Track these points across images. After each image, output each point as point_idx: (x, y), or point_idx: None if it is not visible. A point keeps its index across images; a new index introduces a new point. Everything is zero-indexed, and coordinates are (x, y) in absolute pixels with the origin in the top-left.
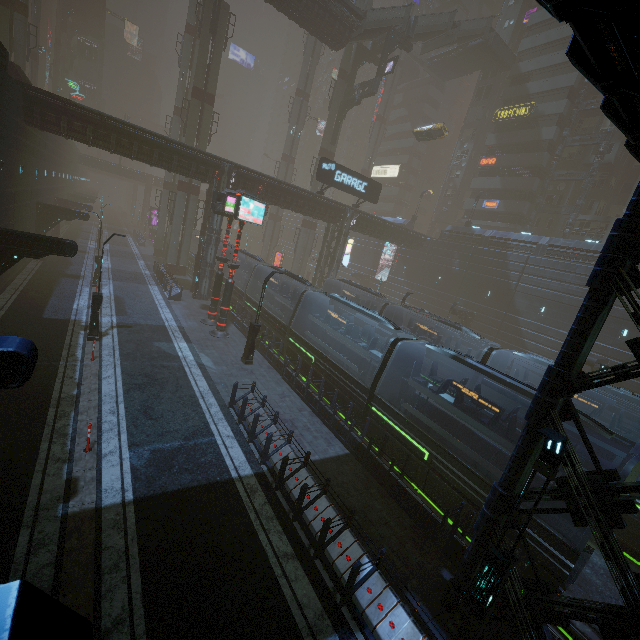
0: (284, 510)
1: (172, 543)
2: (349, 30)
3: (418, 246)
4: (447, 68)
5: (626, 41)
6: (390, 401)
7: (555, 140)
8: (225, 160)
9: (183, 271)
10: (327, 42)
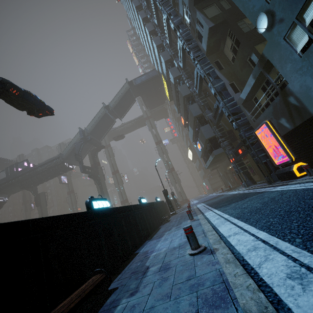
0: None
1: None
2: (63, 162)
3: None
4: (153, 102)
5: None
6: None
7: (179, 74)
8: None
9: None
10: (66, 171)
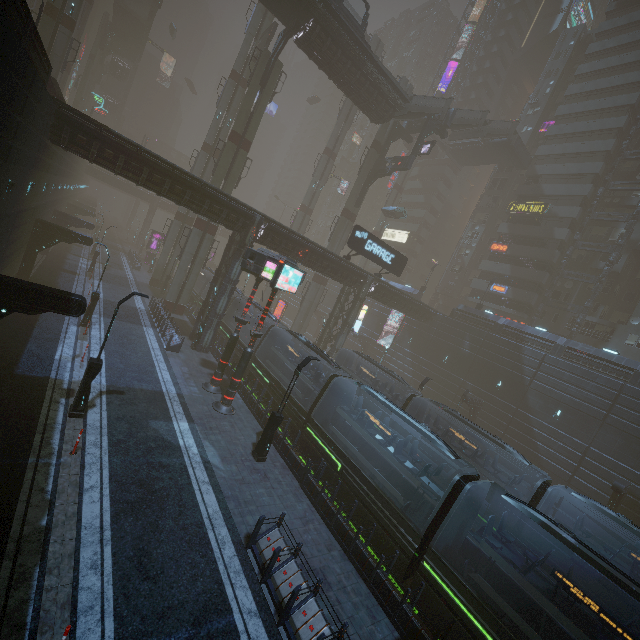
0: None
1: None
2: (393, 109)
3: (428, 320)
4: (467, 156)
5: None
6: (442, 551)
7: (566, 241)
8: (258, 212)
9: (181, 310)
10: (370, 115)
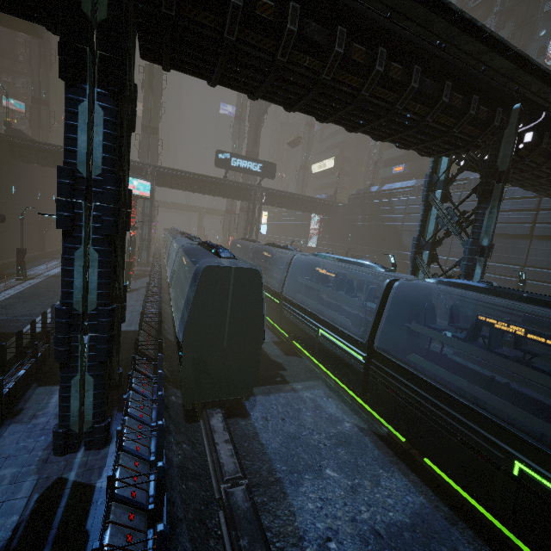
0: None
1: None
2: None
3: (332, 212)
4: None
5: None
6: None
7: None
8: (146, 164)
9: None
10: None
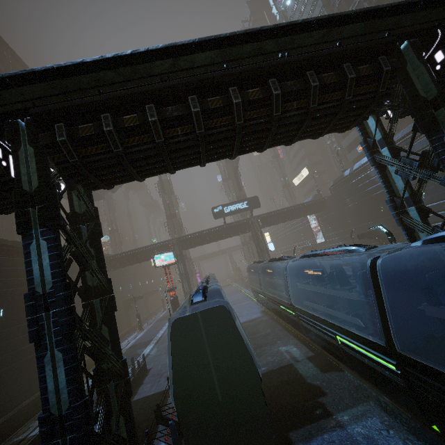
0: None
1: None
2: None
3: (322, 207)
4: None
5: None
6: None
7: None
8: (171, 239)
9: None
10: None
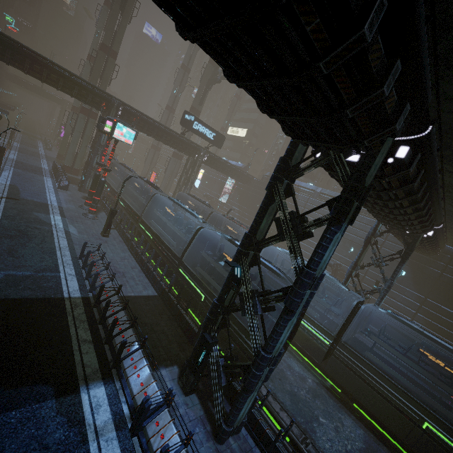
0: (95, 318)
1: (1, 325)
2: None
3: (248, 182)
4: None
5: (210, 55)
6: (193, 267)
7: None
8: (115, 97)
9: (76, 172)
10: None
